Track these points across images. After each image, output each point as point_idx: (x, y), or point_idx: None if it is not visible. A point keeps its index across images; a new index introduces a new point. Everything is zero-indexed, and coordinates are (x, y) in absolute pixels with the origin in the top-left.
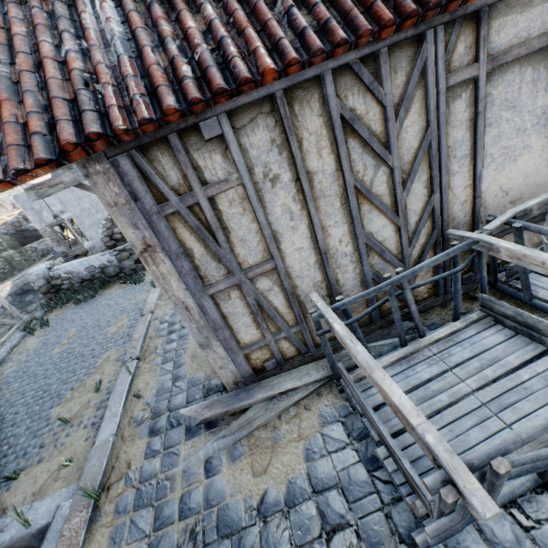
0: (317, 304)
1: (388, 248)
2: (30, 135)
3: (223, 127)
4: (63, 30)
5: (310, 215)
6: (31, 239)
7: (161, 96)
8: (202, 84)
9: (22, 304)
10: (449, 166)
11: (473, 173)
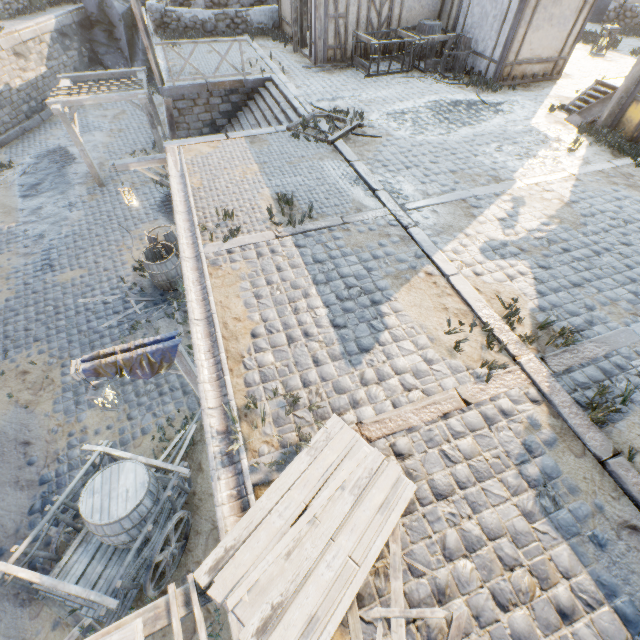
0: (354, 32)
1: (374, 27)
2: None
3: None
4: None
5: (359, 3)
6: None
7: None
8: None
9: (64, 46)
10: (395, 5)
11: (400, 10)
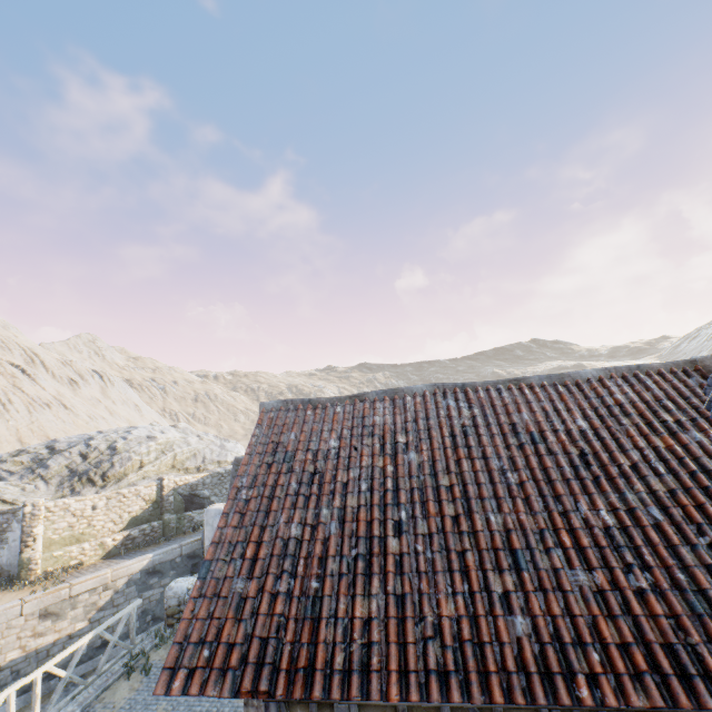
0: None
1: None
2: (229, 665)
3: (351, 711)
4: (285, 569)
5: None
6: (196, 505)
7: (314, 680)
8: (345, 678)
9: (144, 585)
10: None
11: None
